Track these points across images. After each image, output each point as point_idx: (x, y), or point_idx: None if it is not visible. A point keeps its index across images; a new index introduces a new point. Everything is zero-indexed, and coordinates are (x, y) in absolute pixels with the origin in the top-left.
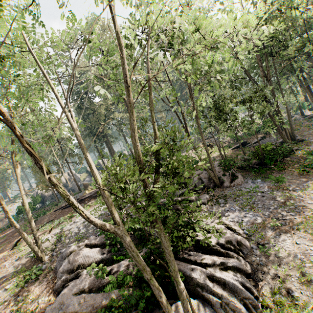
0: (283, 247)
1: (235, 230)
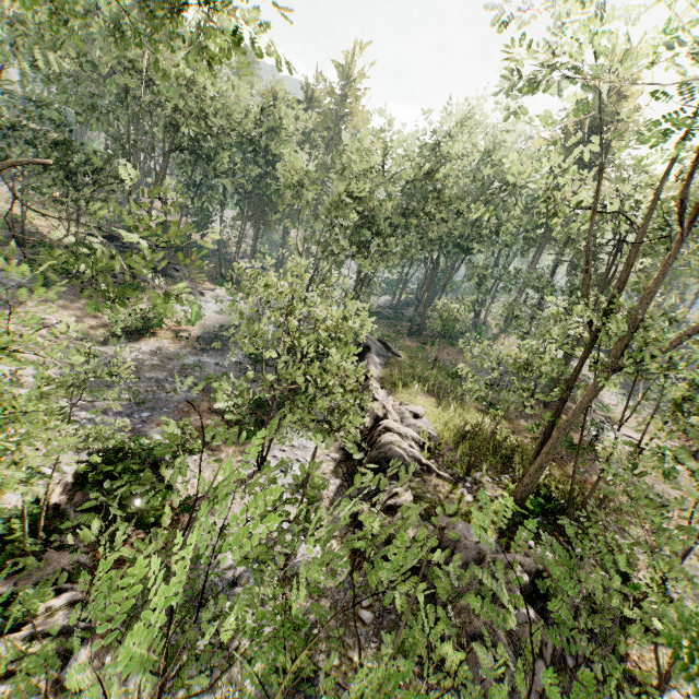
0: None
1: None
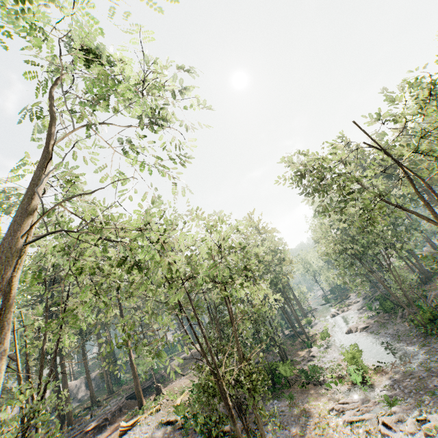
0: None
1: None
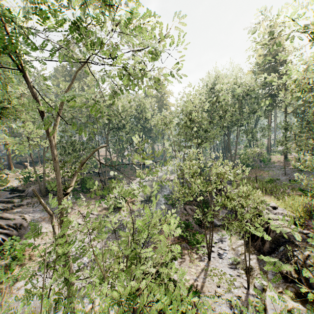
0: (42, 227)
1: (27, 219)
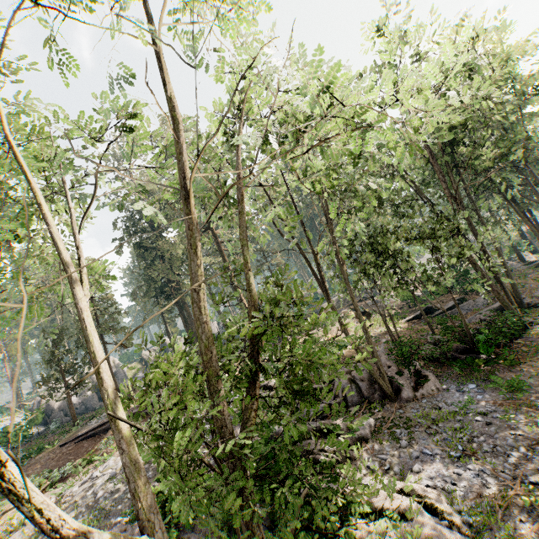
0: None
1: (442, 512)
